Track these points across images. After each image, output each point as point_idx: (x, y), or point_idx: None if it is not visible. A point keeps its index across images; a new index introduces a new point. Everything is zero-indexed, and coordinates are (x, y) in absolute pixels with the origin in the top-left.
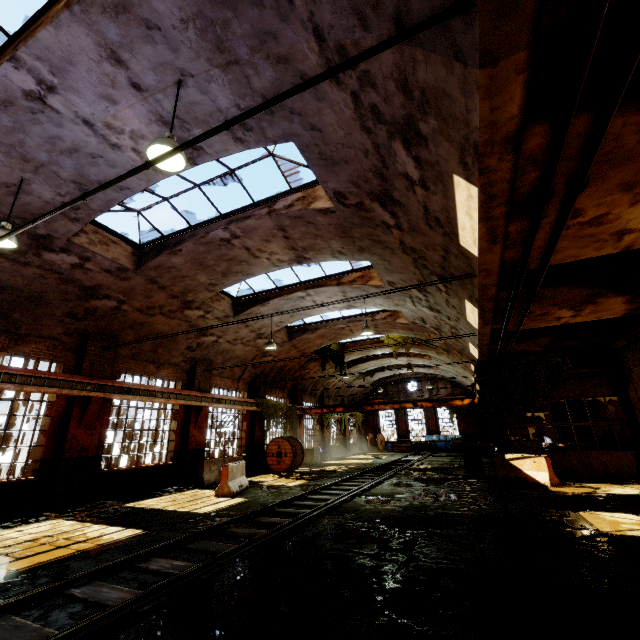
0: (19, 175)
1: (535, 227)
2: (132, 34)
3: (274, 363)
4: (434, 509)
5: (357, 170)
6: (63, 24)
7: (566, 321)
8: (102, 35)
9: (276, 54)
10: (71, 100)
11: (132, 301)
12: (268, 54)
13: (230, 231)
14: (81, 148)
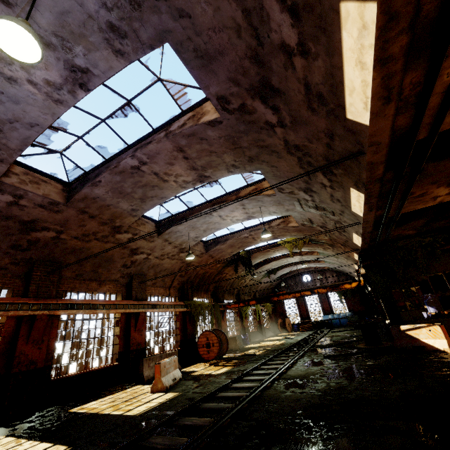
0: None
1: (437, 67)
2: None
3: (197, 271)
4: (353, 390)
5: (233, 61)
6: None
7: (441, 200)
8: None
9: None
10: None
11: (68, 230)
12: None
13: (137, 158)
14: None
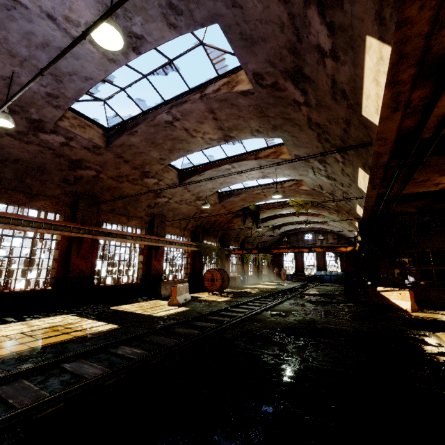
0: (10, 69)
1: (440, 91)
2: None
3: (209, 218)
4: (321, 323)
5: (273, 48)
6: None
7: (443, 187)
8: None
9: None
10: None
11: (106, 171)
12: None
13: (172, 114)
14: (50, 42)
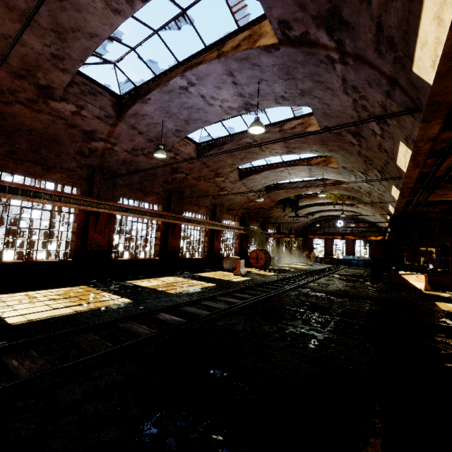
0: (162, 119)
1: (441, 163)
2: (244, 67)
3: (255, 206)
4: (353, 292)
5: (343, 121)
6: (212, 63)
7: None
8: (229, 67)
9: (317, 80)
10: (199, 88)
11: (192, 174)
12: (313, 79)
13: (253, 139)
14: (194, 106)
